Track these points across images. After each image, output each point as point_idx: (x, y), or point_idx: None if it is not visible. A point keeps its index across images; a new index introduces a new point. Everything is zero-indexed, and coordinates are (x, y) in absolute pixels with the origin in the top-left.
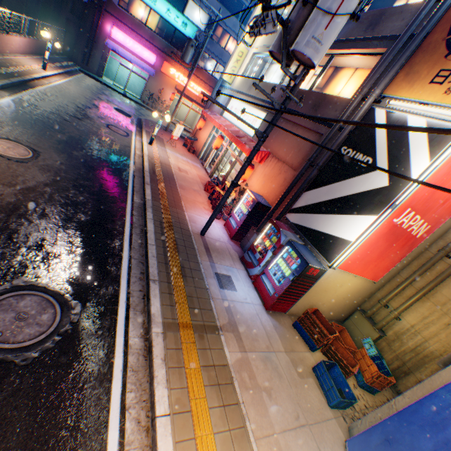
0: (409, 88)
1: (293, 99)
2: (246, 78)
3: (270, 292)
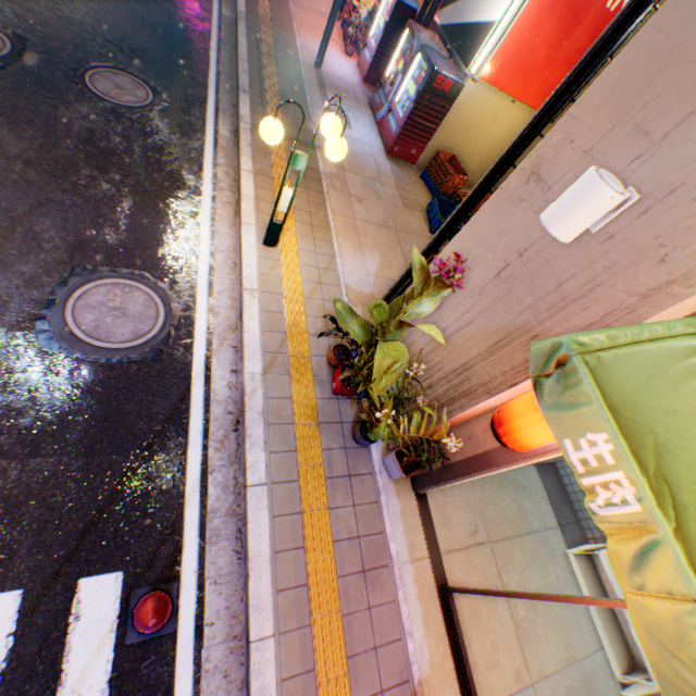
0: None
1: None
2: None
3: (393, 131)
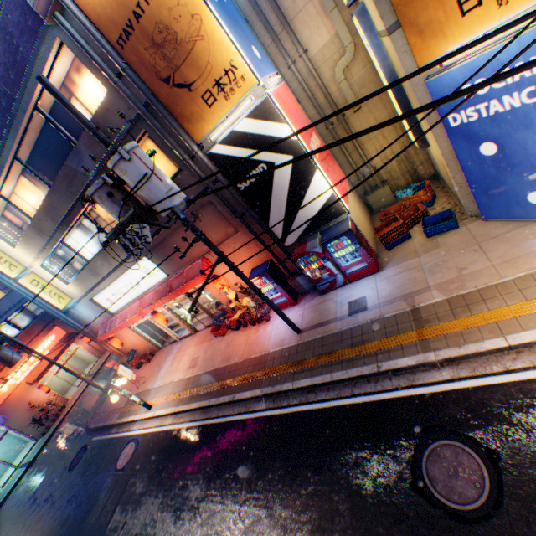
0: (205, 123)
1: (193, 222)
2: (76, 278)
3: (365, 266)
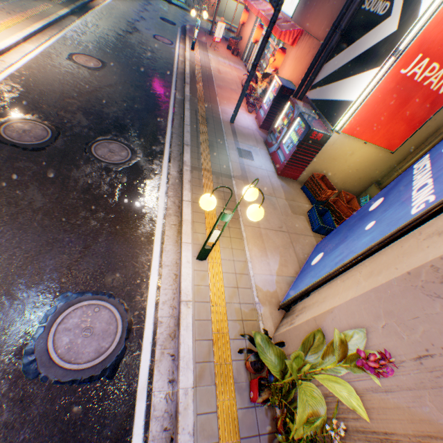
0: None
1: None
2: None
3: (282, 161)
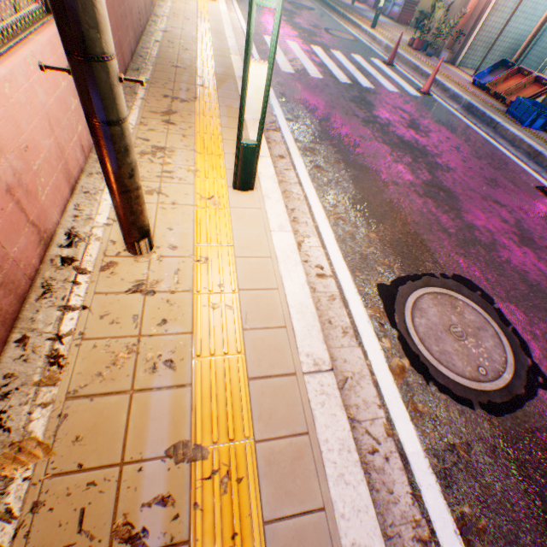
0: None
1: None
2: None
3: (397, 11)
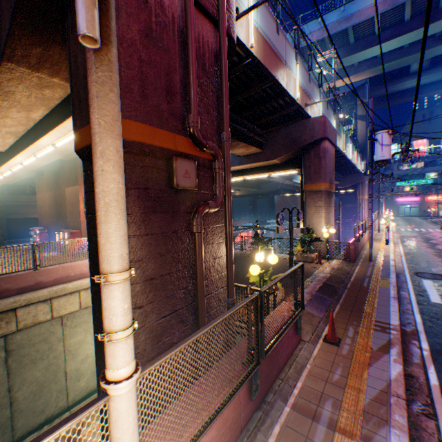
0: None
1: None
2: None
3: None
